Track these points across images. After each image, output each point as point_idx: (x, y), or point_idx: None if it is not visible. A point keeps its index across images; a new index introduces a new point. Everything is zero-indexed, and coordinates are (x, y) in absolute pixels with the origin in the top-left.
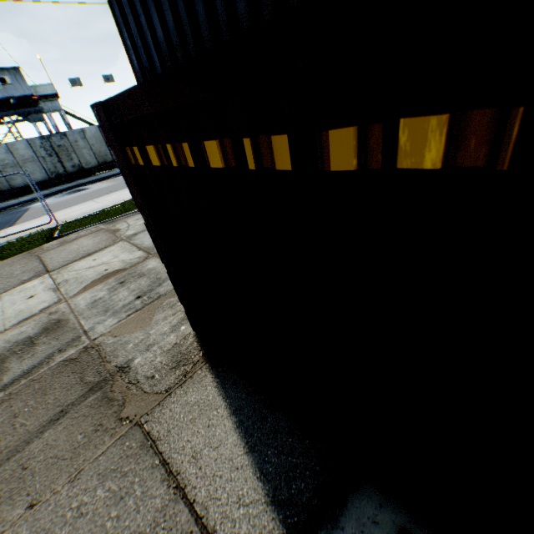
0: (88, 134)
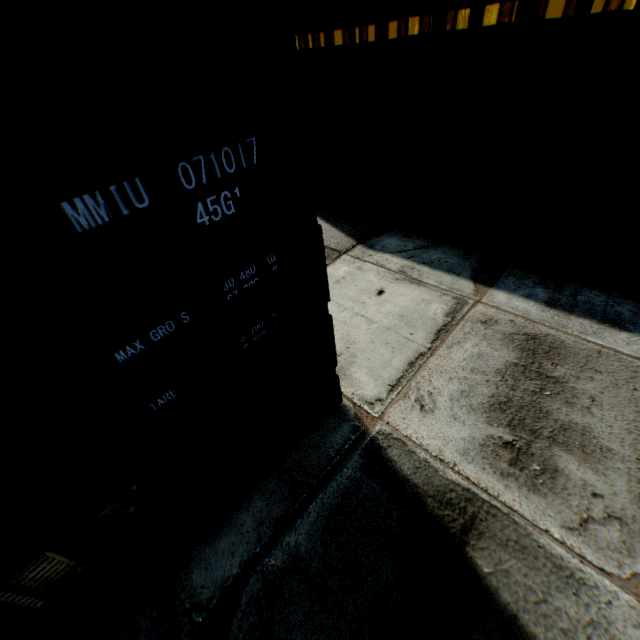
0: None
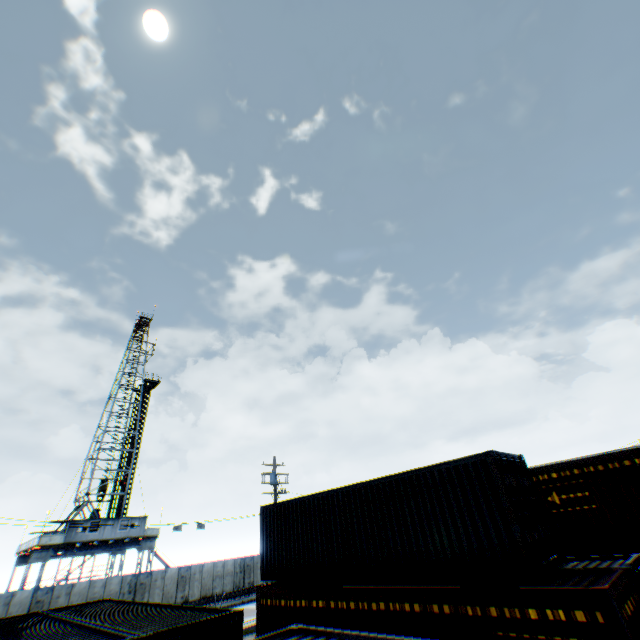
0: (168, 573)
